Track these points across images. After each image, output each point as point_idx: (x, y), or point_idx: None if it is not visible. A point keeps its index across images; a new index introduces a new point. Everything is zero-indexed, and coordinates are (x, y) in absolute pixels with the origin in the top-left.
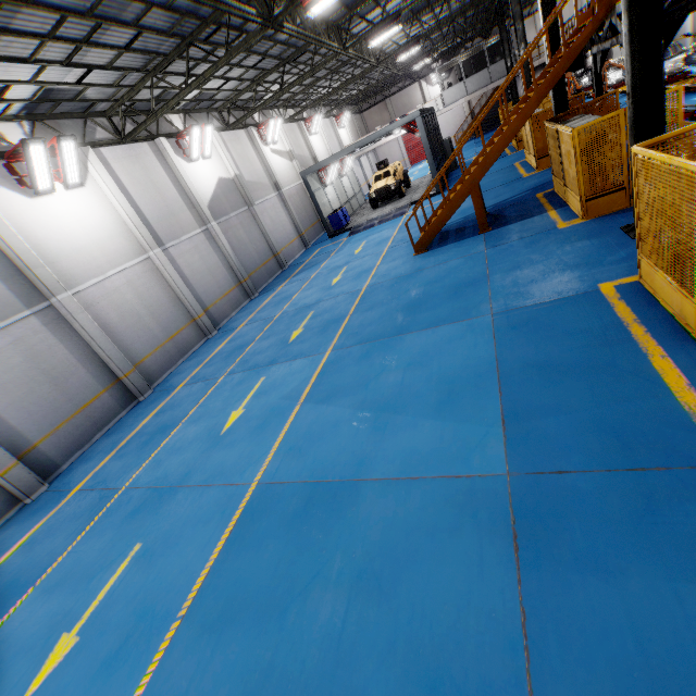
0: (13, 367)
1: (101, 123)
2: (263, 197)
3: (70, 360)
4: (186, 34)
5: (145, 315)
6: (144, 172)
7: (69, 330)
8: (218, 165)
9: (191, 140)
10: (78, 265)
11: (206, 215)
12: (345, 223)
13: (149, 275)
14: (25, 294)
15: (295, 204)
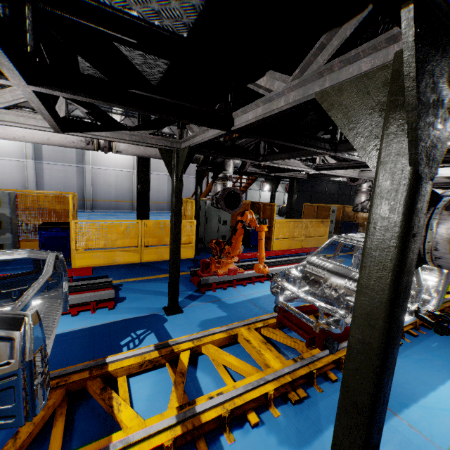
0: (58, 176)
1: None
2: None
3: (75, 184)
4: None
5: (113, 188)
6: None
7: (82, 176)
8: None
9: None
10: (103, 161)
11: None
12: None
13: (127, 177)
14: (79, 160)
15: None
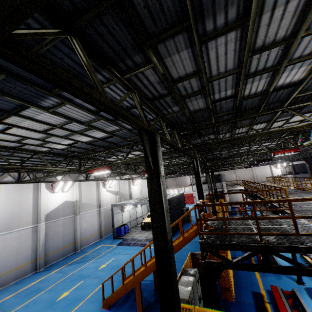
0: None
1: (14, 174)
2: (88, 210)
3: None
4: (53, 161)
5: None
6: (19, 196)
7: None
8: (69, 195)
9: (57, 186)
10: None
11: (40, 219)
12: (123, 233)
13: None
14: None
15: (106, 215)
